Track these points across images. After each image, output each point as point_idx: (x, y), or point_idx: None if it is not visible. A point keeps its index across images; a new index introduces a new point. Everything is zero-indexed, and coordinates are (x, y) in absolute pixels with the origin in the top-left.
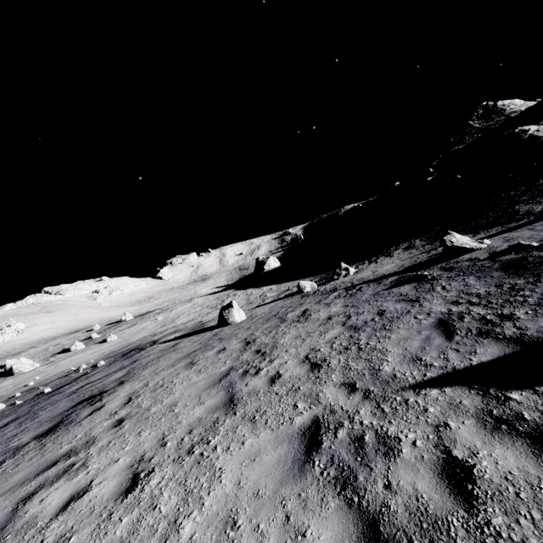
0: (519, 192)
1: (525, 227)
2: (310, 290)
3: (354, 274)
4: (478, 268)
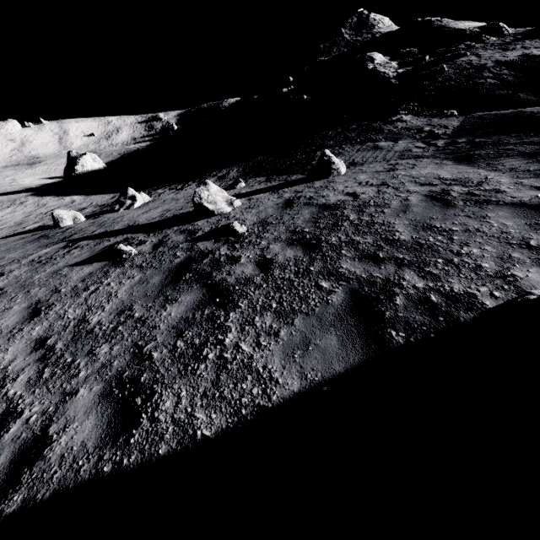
0: (334, 133)
1: (285, 189)
2: (70, 225)
3: (138, 207)
4: (166, 257)
